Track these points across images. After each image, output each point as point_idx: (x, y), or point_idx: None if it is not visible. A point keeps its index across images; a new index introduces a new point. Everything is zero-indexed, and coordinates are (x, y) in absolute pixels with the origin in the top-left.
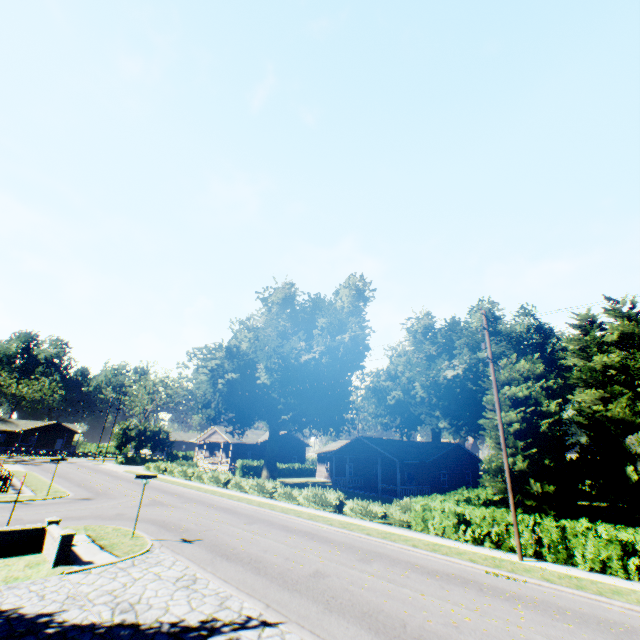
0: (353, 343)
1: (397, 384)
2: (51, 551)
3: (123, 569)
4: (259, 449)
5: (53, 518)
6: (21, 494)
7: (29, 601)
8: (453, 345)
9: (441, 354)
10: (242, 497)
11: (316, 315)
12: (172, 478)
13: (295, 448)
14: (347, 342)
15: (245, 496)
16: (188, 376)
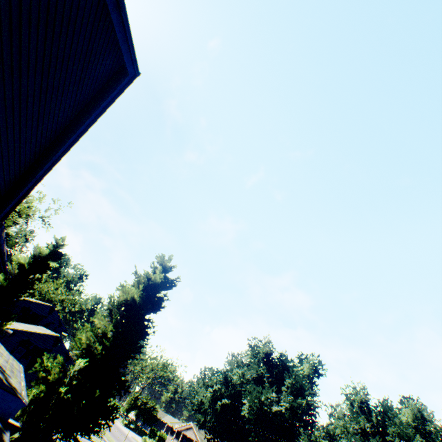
0: (308, 407)
1: None
2: None
3: None
4: None
5: None
6: None
7: None
8: (386, 427)
9: (375, 432)
10: None
11: (284, 374)
12: None
13: None
14: (304, 405)
15: None
16: (197, 386)
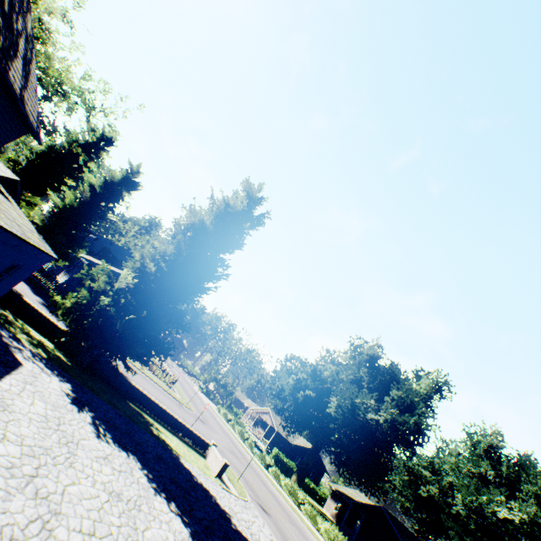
0: (415, 427)
1: (436, 480)
2: (214, 464)
3: (244, 506)
4: (291, 448)
5: (215, 442)
6: (176, 394)
7: (217, 495)
8: (517, 483)
9: (499, 483)
10: (279, 489)
11: (392, 384)
12: (233, 431)
13: (316, 467)
14: (410, 423)
15: (280, 489)
16: (279, 371)
